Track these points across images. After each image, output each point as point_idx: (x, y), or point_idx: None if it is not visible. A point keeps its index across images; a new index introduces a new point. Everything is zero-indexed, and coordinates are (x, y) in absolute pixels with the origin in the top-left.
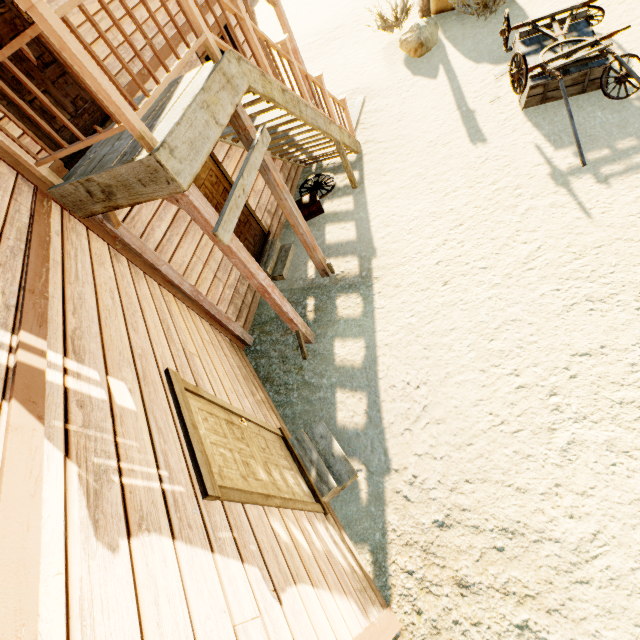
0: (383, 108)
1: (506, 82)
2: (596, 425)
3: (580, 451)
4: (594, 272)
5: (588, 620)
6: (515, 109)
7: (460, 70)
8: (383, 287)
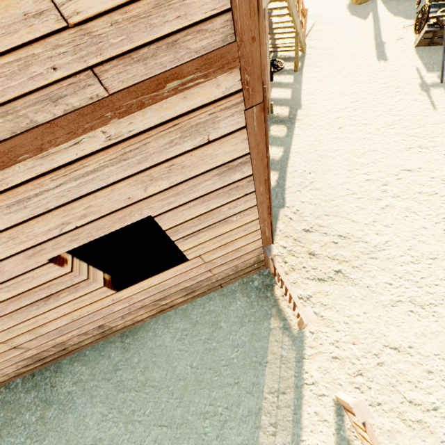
0: (326, 30)
1: (410, 30)
2: (403, 200)
3: (391, 209)
4: (427, 135)
5: (371, 272)
6: (410, 46)
7: (383, 18)
8: (301, 125)
